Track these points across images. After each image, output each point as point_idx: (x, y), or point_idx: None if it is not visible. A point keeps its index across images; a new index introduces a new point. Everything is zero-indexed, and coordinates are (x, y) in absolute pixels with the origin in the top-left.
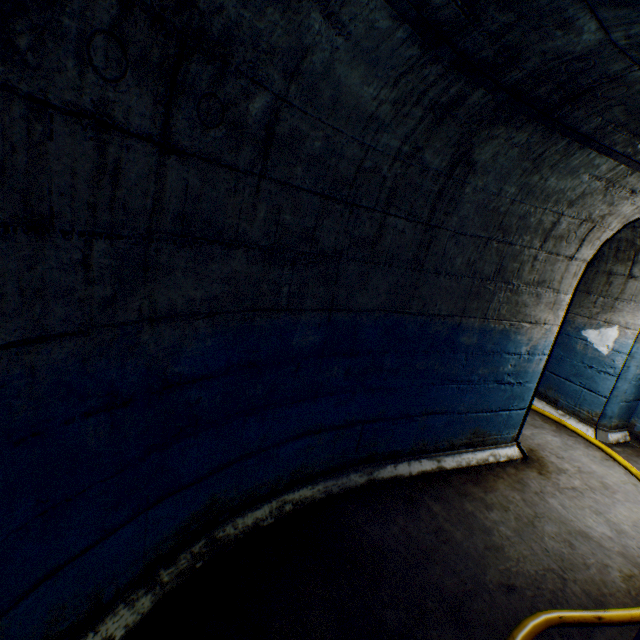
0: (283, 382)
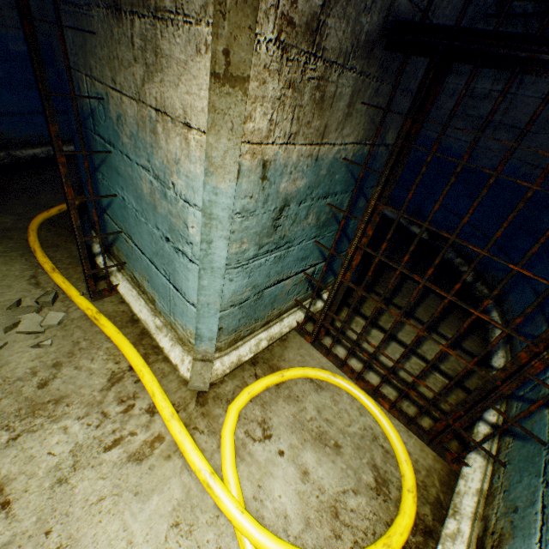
0: (16, 73)
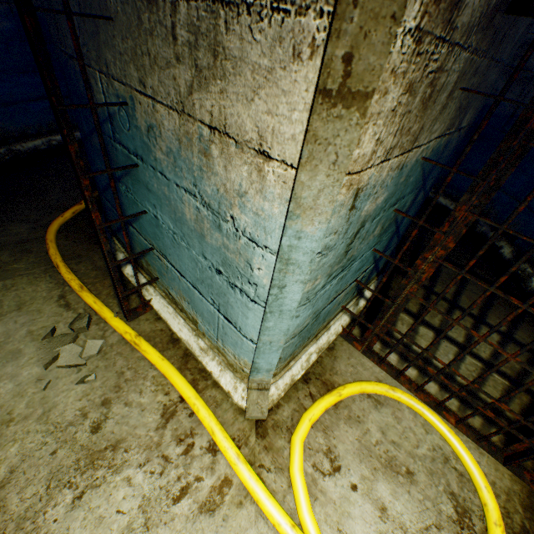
0: (2, 56)
